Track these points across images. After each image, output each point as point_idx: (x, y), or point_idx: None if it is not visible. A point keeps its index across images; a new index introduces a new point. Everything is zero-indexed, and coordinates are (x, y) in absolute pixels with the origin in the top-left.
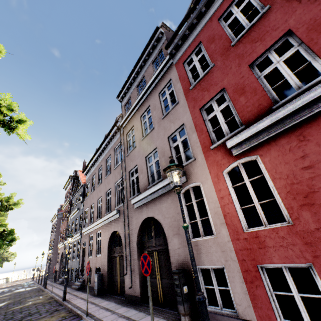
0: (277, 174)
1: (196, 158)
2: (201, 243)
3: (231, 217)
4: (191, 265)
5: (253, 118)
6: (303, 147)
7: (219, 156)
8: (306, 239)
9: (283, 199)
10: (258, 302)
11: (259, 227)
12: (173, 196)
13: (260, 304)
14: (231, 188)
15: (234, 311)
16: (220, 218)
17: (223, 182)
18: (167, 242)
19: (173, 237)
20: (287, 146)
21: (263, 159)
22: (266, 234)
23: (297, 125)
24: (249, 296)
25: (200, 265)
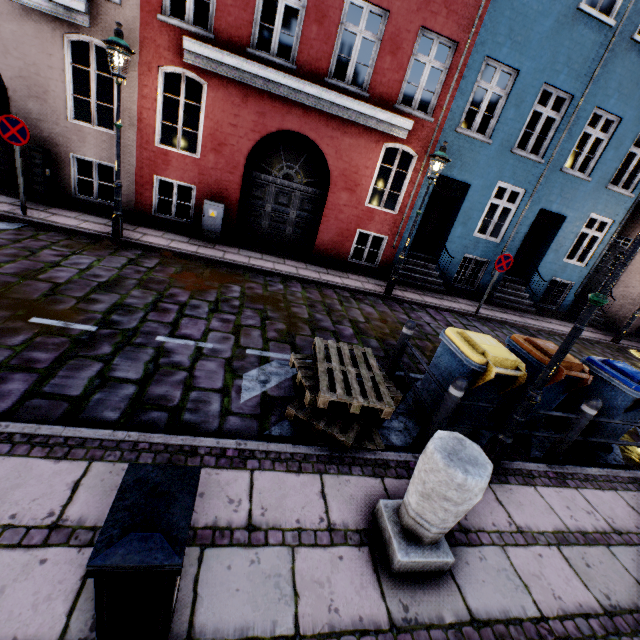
0: (212, 115)
1: (125, 5)
2: (91, 132)
3: (148, 126)
4: (117, 160)
5: (226, 36)
6: (241, 109)
7: (165, 41)
8: (202, 172)
9: (204, 138)
10: (142, 200)
11: (172, 149)
12: (43, 29)
13: (144, 202)
14: (161, 95)
15: (112, 203)
16: (133, 120)
17: (155, 81)
18: (10, 99)
19: (28, 99)
20: (233, 97)
21: (209, 92)
22: (175, 157)
23: (250, 87)
24: (136, 195)
25: (80, 155)
